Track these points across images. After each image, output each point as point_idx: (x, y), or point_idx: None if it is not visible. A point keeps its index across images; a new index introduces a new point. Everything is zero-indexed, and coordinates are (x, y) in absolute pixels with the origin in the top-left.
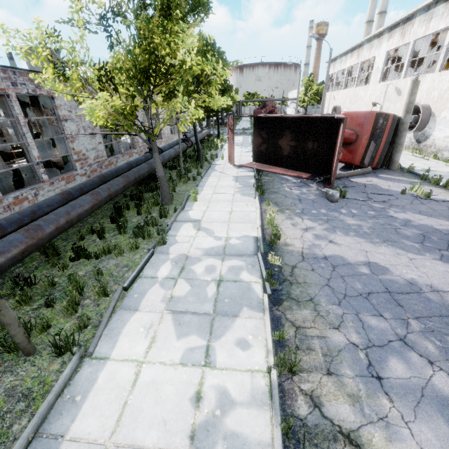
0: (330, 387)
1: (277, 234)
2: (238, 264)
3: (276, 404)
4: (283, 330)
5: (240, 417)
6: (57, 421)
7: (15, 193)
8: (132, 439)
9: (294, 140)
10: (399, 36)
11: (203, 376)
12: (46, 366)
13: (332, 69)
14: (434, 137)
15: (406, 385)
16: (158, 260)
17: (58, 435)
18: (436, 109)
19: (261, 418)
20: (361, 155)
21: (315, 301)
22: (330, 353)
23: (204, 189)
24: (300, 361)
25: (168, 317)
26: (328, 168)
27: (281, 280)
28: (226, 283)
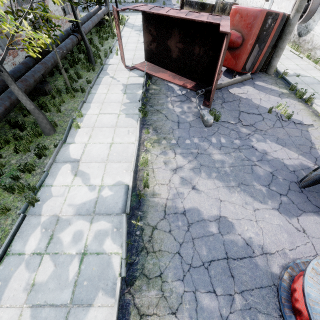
0: None
1: (146, 184)
2: (104, 227)
3: None
4: None
5: None
6: None
7: None
8: None
9: (182, 42)
10: None
11: None
12: None
13: None
14: (315, 32)
15: None
16: (28, 226)
17: None
18: None
19: None
20: (244, 61)
21: (163, 277)
22: None
23: (91, 106)
24: None
25: (27, 314)
26: (212, 77)
27: (139, 249)
28: (88, 258)
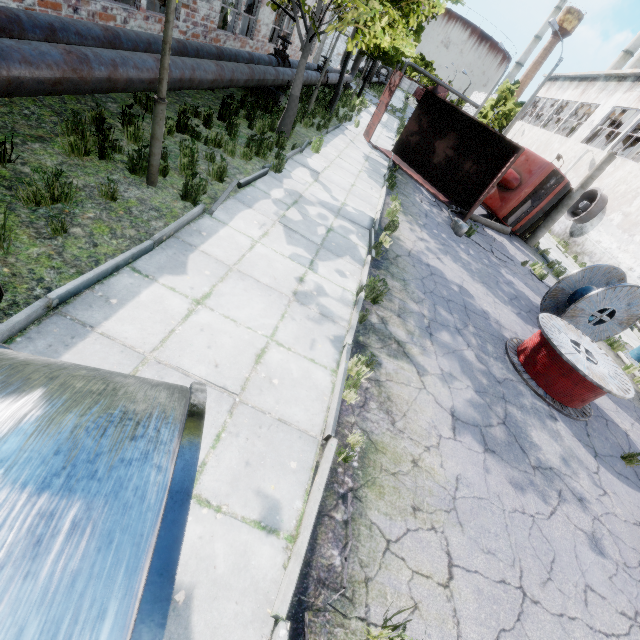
0: (396, 321)
1: (395, 225)
2: (350, 227)
3: (360, 305)
4: (378, 278)
5: (330, 302)
6: (189, 237)
7: (105, 1)
8: (250, 274)
9: (454, 150)
10: (638, 95)
11: (307, 273)
12: (170, 201)
13: (545, 92)
14: (589, 236)
15: (446, 345)
16: (271, 182)
17: (192, 244)
18: (611, 207)
19: (344, 309)
20: (510, 209)
21: (407, 282)
22: (404, 310)
23: (328, 146)
24: (381, 302)
25: (280, 227)
26: (470, 204)
27: (384, 258)
28: (335, 234)
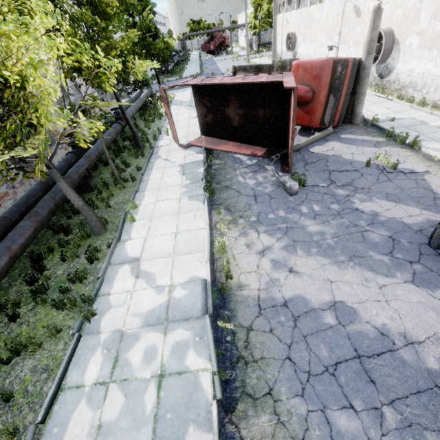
0: None
1: (228, 274)
2: (183, 337)
3: None
4: None
5: None
6: None
7: None
8: None
9: (242, 108)
10: None
11: None
12: None
13: None
14: (398, 70)
15: None
16: (86, 349)
17: None
18: (400, 35)
19: None
20: (320, 115)
21: (274, 394)
22: None
23: (145, 195)
24: None
25: None
26: (285, 139)
27: (235, 360)
28: (168, 380)
